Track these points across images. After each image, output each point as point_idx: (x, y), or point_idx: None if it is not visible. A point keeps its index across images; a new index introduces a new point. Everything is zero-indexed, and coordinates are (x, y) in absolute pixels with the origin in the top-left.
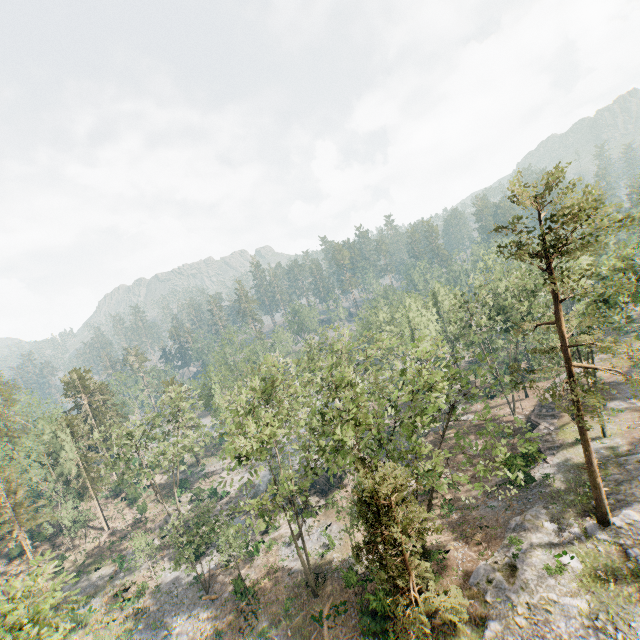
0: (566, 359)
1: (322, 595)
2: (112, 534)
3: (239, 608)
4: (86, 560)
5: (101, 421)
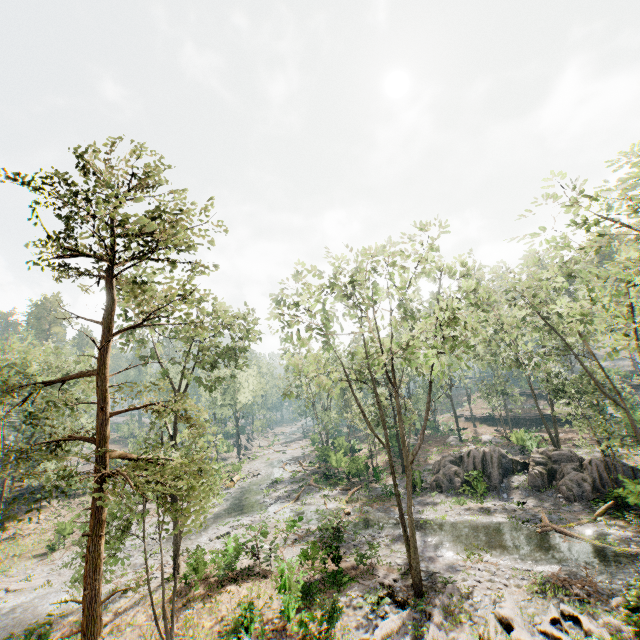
0: None
1: None
2: None
3: None
4: None
5: None
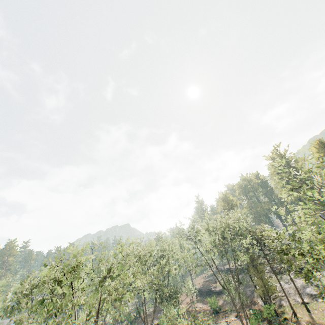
0: None
1: None
2: None
3: None
4: None
5: None
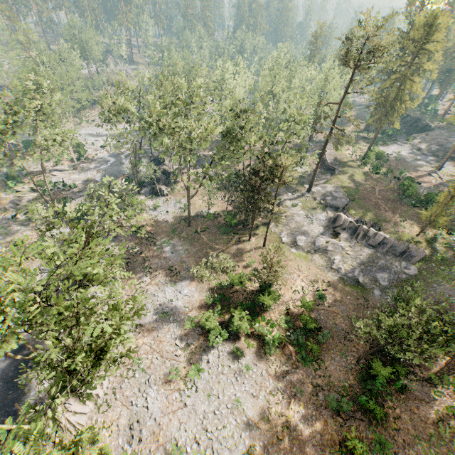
0: (333, 123)
1: (192, 226)
2: None
3: (139, 238)
4: None
5: None
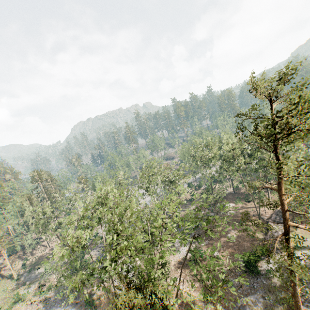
0: (284, 218)
1: None
2: (50, 250)
3: None
4: (36, 262)
5: (49, 195)
